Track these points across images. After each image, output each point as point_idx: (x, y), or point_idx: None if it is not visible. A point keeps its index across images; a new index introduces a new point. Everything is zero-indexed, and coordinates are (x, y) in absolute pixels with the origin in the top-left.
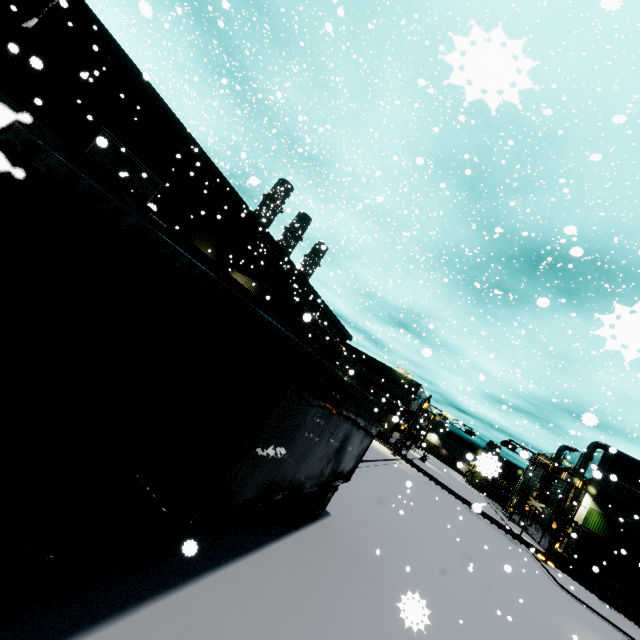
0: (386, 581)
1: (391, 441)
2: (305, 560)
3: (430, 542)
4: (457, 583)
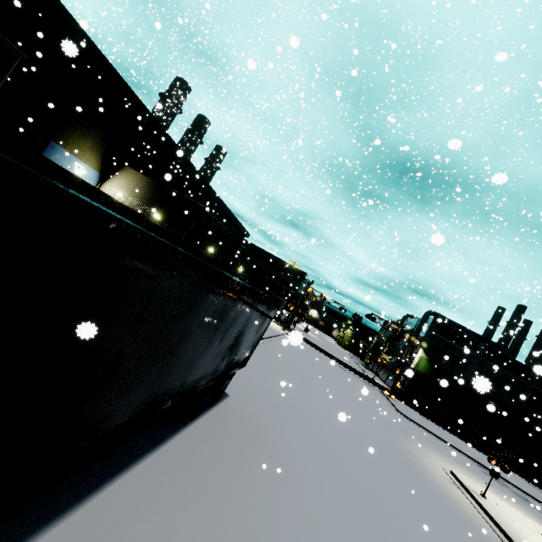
0: (278, 447)
1: (282, 319)
2: (202, 450)
3: (312, 400)
4: (333, 431)
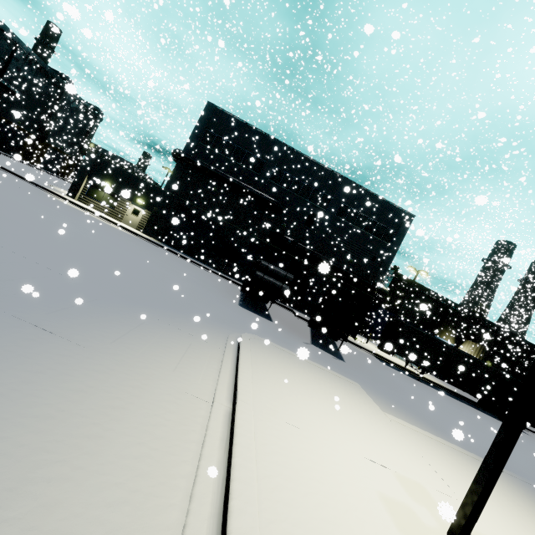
0: None
1: None
2: None
3: None
4: None
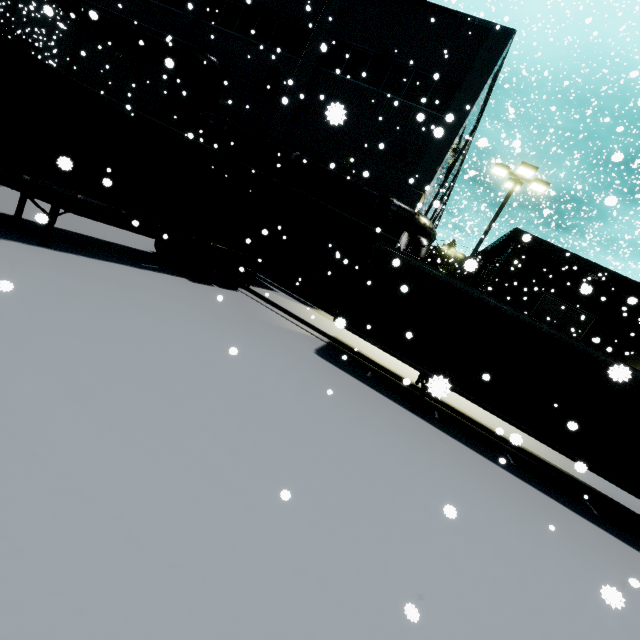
0: None
1: None
2: None
3: None
4: None
